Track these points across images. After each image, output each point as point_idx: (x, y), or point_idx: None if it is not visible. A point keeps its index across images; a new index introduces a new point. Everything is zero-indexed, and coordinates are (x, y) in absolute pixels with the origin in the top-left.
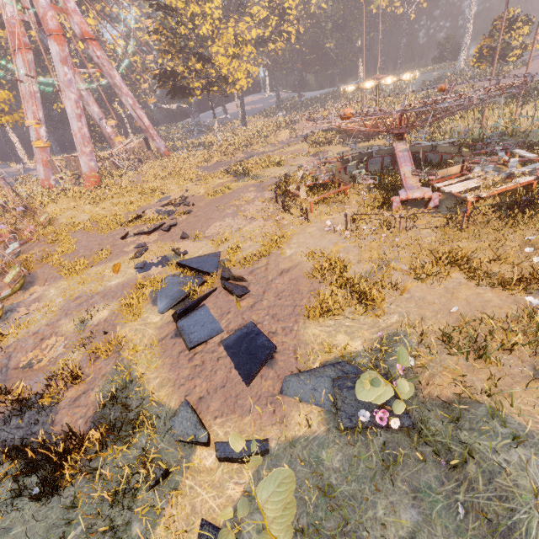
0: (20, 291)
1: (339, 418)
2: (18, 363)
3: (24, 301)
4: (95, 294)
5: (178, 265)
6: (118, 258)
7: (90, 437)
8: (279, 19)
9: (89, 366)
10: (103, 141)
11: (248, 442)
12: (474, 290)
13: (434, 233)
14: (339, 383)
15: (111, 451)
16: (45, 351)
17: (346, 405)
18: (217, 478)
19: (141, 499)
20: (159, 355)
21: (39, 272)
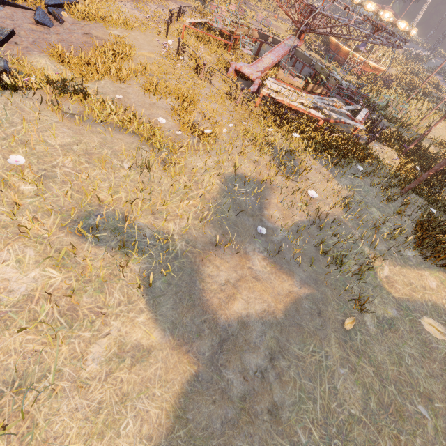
0: None
1: None
2: None
3: None
4: None
5: None
6: None
7: None
8: None
9: None
10: None
11: None
12: (168, 116)
13: (216, 94)
14: None
15: None
16: None
17: None
18: None
19: None
20: None
21: None
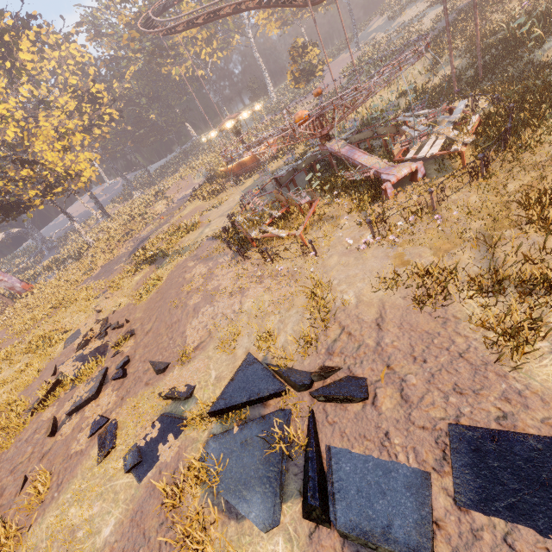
0: None
1: None
2: None
3: None
4: None
5: (214, 416)
6: (73, 475)
7: None
8: (92, 105)
9: None
10: None
11: None
12: None
13: (467, 192)
14: None
15: None
16: None
17: None
18: None
19: None
20: None
21: None
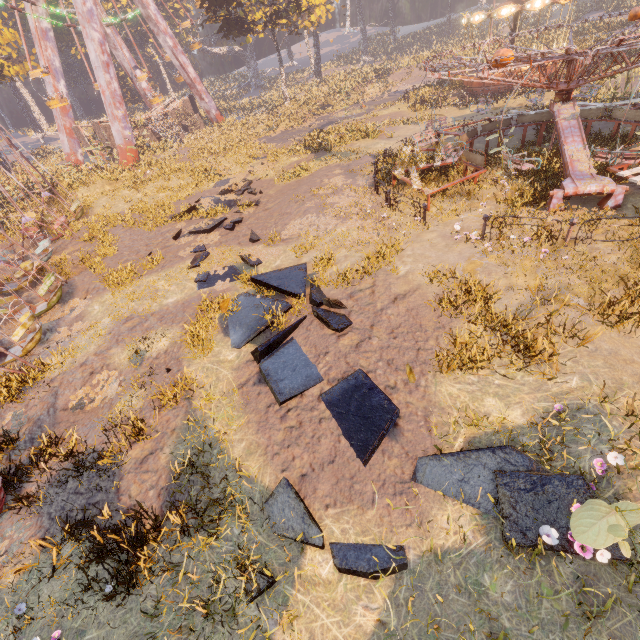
0: (58, 305)
1: (507, 531)
2: (66, 403)
3: (64, 319)
4: (149, 315)
5: (253, 282)
6: (172, 266)
7: (167, 518)
8: None
9: (154, 417)
10: (136, 101)
11: (376, 549)
12: None
13: (618, 249)
14: (507, 481)
15: (195, 540)
16: (97, 388)
17: (518, 514)
18: (339, 597)
19: (242, 614)
20: (241, 409)
21: (77, 280)
